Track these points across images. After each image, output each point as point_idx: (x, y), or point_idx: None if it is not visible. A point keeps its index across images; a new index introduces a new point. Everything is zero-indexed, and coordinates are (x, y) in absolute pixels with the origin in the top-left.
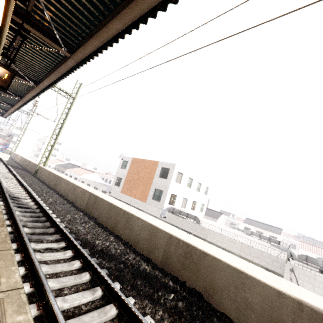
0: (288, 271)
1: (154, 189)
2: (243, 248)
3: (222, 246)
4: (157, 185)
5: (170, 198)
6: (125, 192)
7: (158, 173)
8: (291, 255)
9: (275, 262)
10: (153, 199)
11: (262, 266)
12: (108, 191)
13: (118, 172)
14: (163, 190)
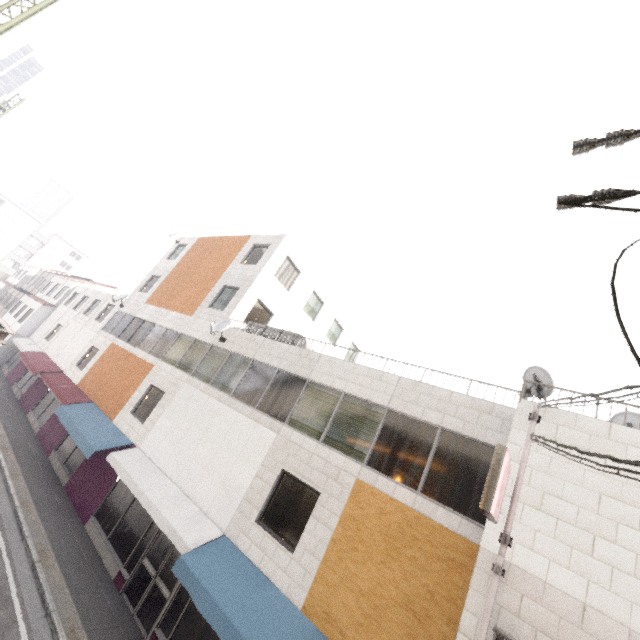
0: (526, 421)
1: (221, 286)
2: (402, 388)
3: (345, 390)
4: (230, 278)
5: (253, 312)
6: (157, 300)
7: (241, 257)
8: (537, 382)
9: (486, 416)
10: (211, 308)
11: (448, 430)
12: (119, 299)
13: (159, 266)
14: (241, 286)
